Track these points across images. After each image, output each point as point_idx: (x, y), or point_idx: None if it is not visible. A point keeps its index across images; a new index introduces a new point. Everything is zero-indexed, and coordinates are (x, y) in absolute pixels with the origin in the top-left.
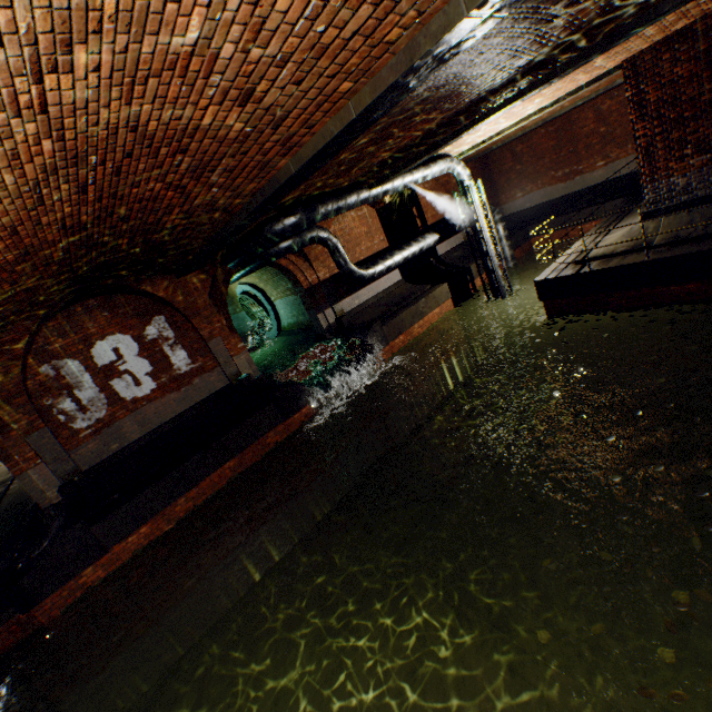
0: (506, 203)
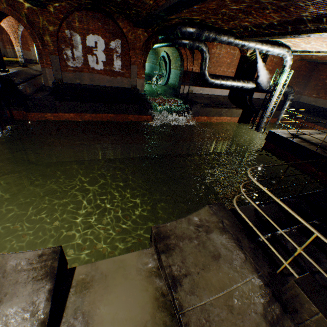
0: (305, 95)
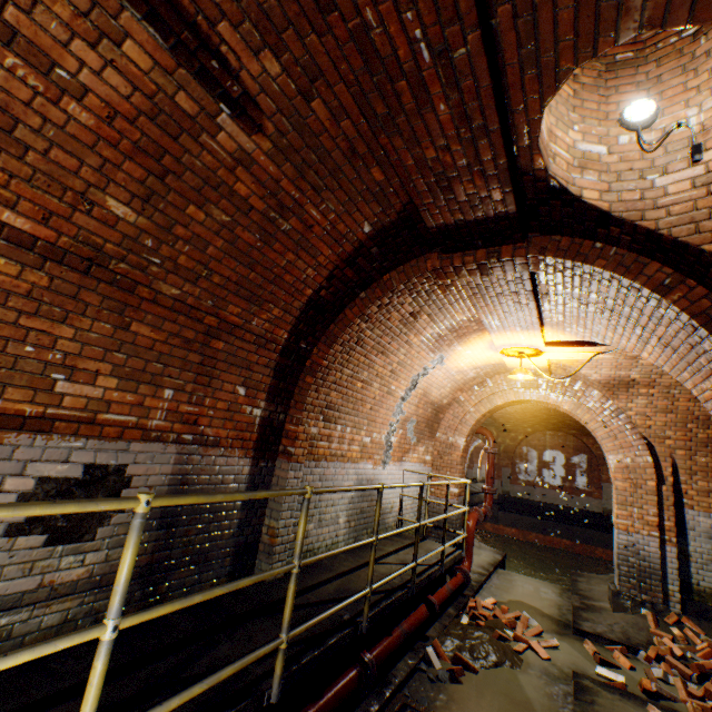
0: None
